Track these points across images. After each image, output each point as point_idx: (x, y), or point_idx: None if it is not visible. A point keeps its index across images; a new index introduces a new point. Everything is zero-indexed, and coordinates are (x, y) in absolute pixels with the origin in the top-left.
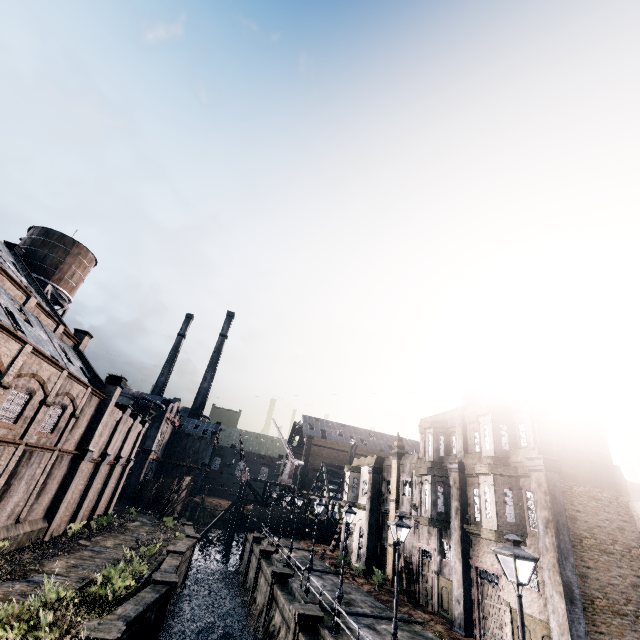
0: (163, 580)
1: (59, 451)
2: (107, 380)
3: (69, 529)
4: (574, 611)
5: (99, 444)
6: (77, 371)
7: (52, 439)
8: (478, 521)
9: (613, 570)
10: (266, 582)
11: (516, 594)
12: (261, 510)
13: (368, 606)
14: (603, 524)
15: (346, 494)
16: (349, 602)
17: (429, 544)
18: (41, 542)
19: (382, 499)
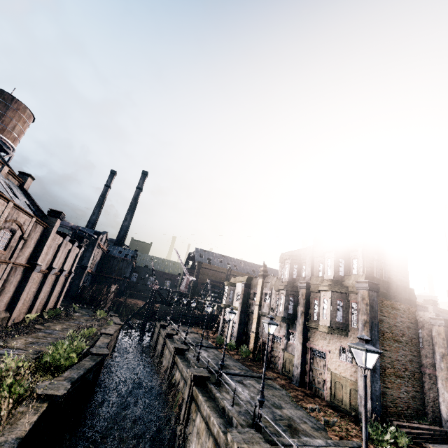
0: (98, 353)
1: (13, 264)
2: (49, 213)
3: (27, 318)
4: (375, 376)
5: (46, 260)
6: (22, 204)
7: (6, 255)
8: (315, 320)
9: (400, 352)
10: (169, 353)
11: (363, 375)
12: (166, 308)
13: (238, 369)
14: (398, 324)
15: (225, 300)
16: (225, 366)
17: (280, 332)
18: (5, 326)
19: (249, 304)
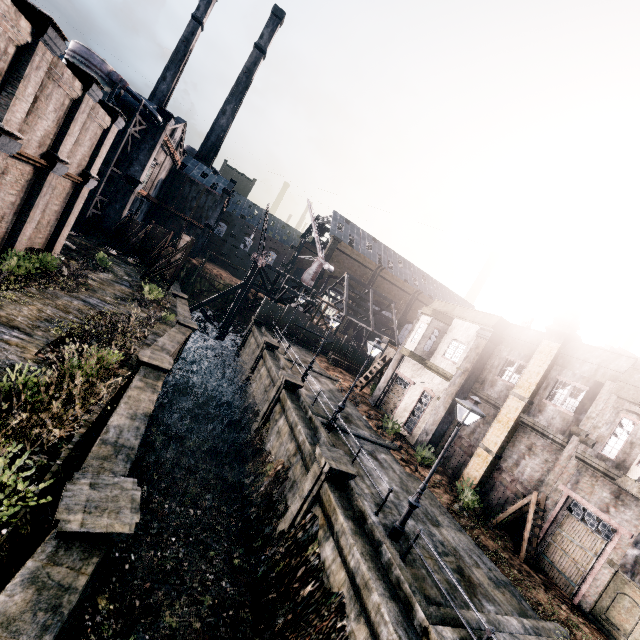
0: (87, 531)
1: None
2: None
3: None
4: None
5: None
6: None
7: None
8: None
9: None
10: (293, 438)
11: None
12: (274, 307)
13: (490, 582)
14: None
15: (413, 343)
16: (461, 569)
17: (609, 514)
18: None
19: (482, 378)
